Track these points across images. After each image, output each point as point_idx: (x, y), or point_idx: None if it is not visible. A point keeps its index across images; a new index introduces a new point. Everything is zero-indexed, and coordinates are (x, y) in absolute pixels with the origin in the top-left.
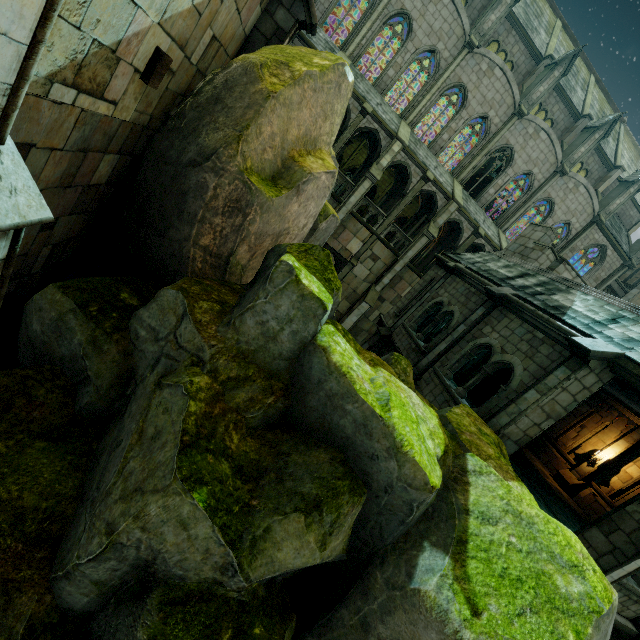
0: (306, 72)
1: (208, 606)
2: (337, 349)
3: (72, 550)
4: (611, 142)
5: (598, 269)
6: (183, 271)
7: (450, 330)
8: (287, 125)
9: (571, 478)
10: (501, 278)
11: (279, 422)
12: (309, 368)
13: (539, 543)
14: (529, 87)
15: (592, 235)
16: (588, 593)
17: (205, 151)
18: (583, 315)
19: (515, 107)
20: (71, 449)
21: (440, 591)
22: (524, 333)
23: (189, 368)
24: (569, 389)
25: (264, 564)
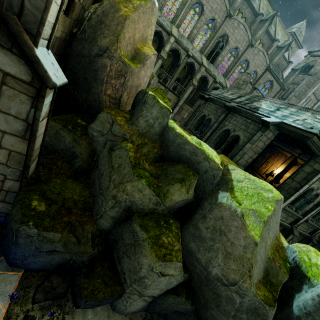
0: (139, 4)
1: (154, 215)
2: (177, 128)
3: (100, 209)
4: (273, 27)
5: (270, 92)
6: (101, 107)
7: (210, 126)
8: (134, 32)
9: None
10: (230, 99)
11: (159, 160)
12: (168, 136)
13: (257, 185)
14: (233, 0)
15: (267, 76)
16: (274, 196)
17: (102, 48)
18: (266, 109)
19: (227, 12)
20: (81, 182)
21: (227, 201)
22: (242, 121)
23: (122, 142)
24: (262, 140)
25: (169, 201)
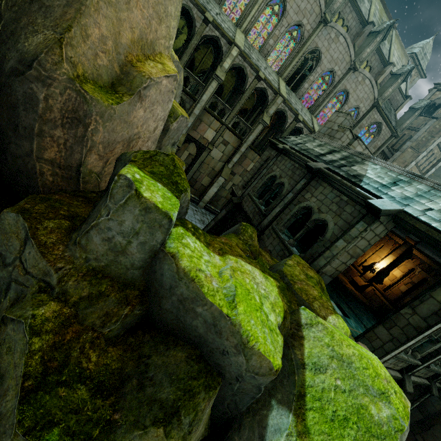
0: None
1: None
2: (186, 253)
3: None
4: (386, 44)
5: (376, 140)
6: (34, 186)
7: (282, 197)
8: (118, 27)
9: (360, 282)
10: (316, 155)
11: (141, 322)
12: (161, 275)
13: (357, 380)
14: None
15: (373, 116)
16: (393, 415)
17: (25, 57)
18: (374, 181)
19: (321, 16)
20: None
21: None
22: (334, 197)
23: (35, 296)
24: (366, 237)
25: None
